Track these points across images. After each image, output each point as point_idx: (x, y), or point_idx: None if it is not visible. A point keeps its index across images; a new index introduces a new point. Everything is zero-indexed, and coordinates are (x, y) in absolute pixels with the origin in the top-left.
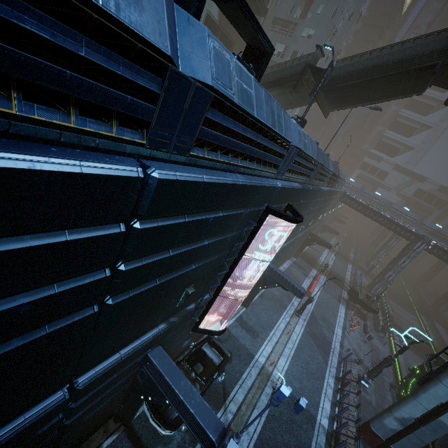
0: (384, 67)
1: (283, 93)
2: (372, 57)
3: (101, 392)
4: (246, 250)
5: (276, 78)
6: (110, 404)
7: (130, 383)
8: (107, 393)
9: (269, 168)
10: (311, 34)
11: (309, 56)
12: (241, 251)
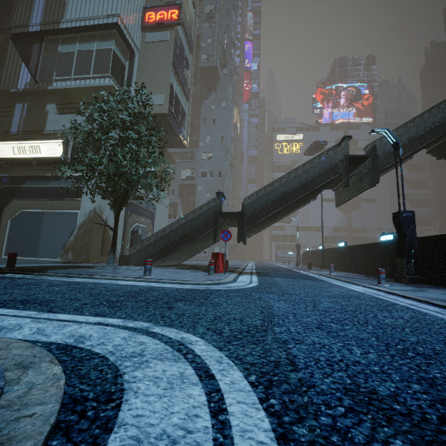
0: (421, 137)
1: (305, 197)
2: (400, 133)
3: None
4: None
5: (301, 183)
6: None
7: None
8: None
9: None
10: (210, 156)
11: (328, 151)
12: None
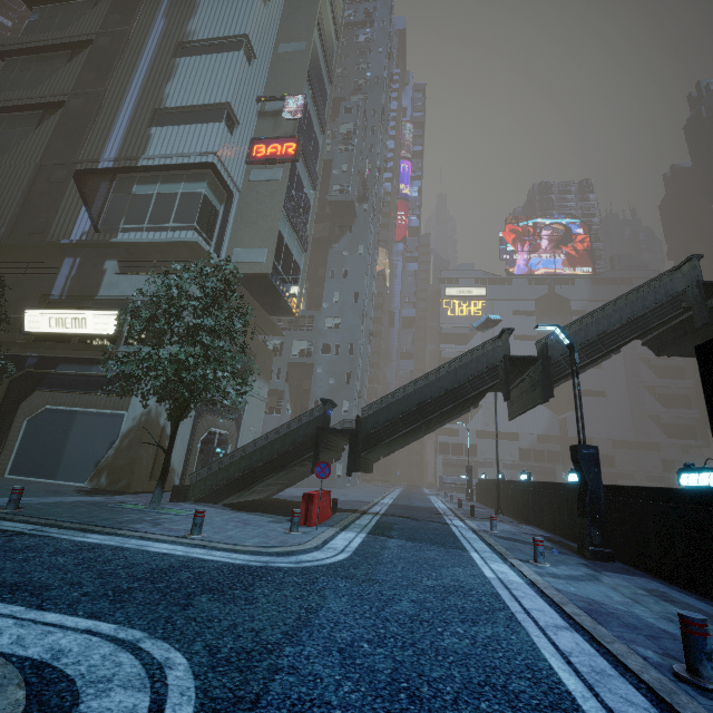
0: (615, 333)
1: (454, 408)
2: (585, 325)
3: None
4: None
5: (445, 390)
6: None
7: None
8: None
9: None
10: (338, 323)
11: (484, 345)
12: None
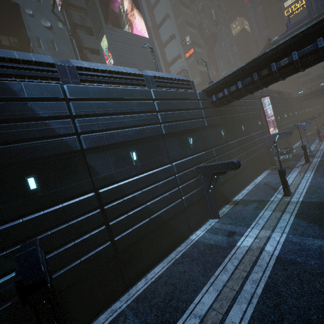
0: None
1: None
2: None
3: (260, 141)
4: (265, 114)
5: None
6: (265, 153)
7: (265, 149)
8: (261, 144)
9: (254, 94)
10: (225, 73)
11: None
12: (263, 109)
